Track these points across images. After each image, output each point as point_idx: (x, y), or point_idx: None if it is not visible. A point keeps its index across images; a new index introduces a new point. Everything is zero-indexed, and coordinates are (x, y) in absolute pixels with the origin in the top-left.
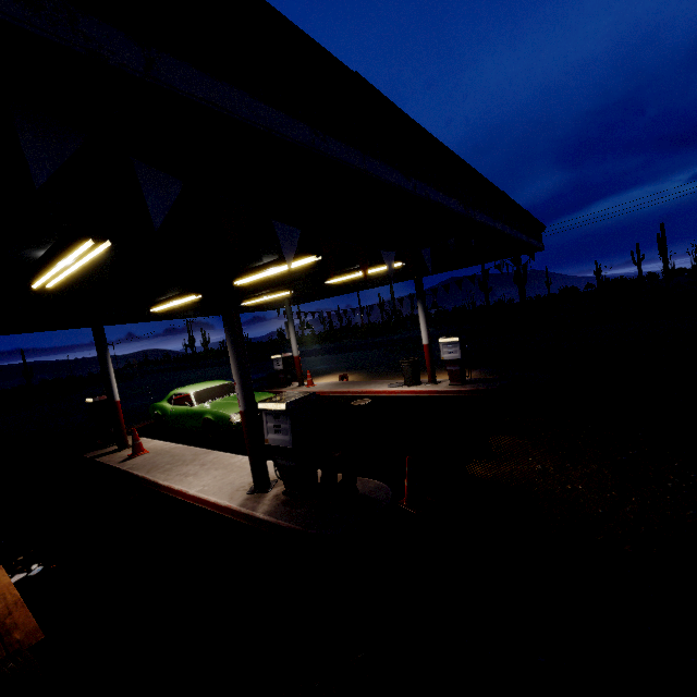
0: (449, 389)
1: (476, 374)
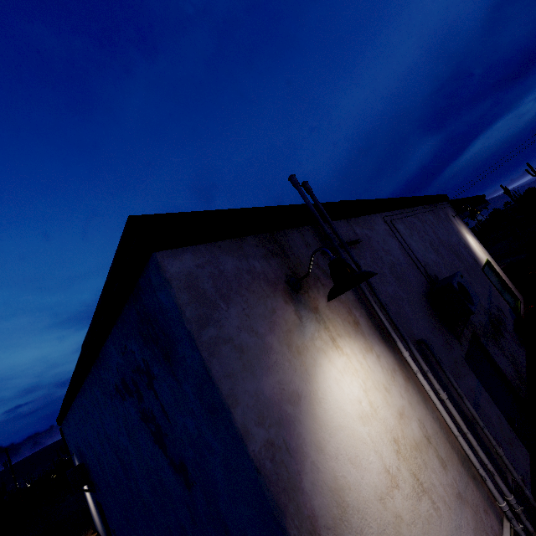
0: None
1: None
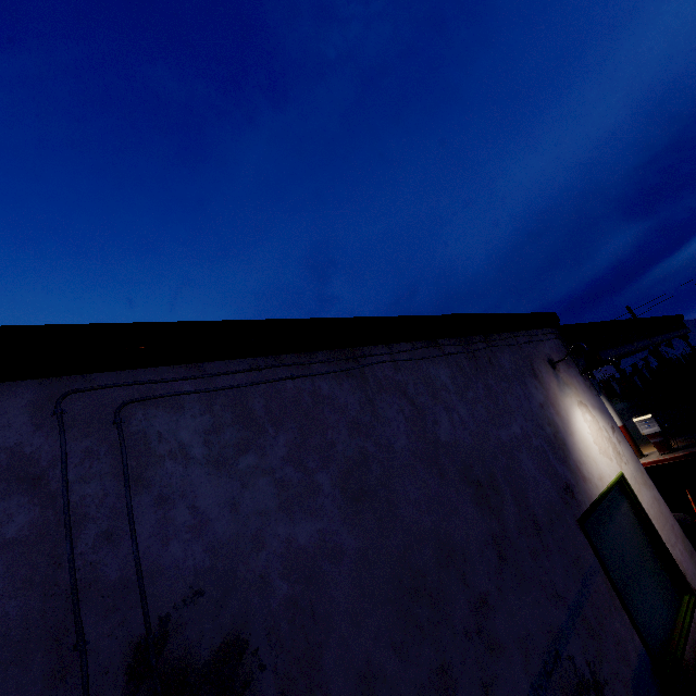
0: (662, 458)
1: (675, 443)
